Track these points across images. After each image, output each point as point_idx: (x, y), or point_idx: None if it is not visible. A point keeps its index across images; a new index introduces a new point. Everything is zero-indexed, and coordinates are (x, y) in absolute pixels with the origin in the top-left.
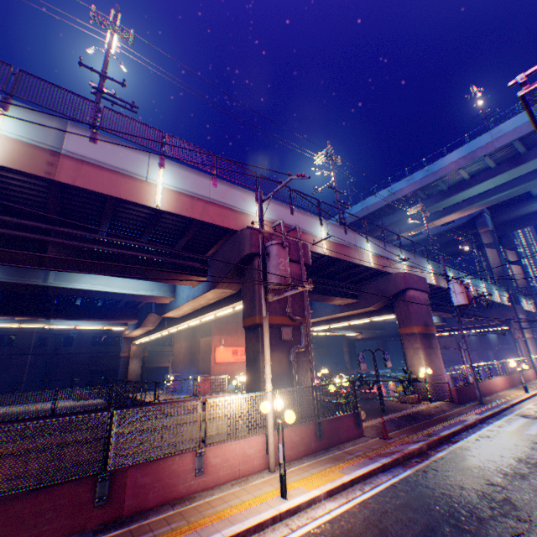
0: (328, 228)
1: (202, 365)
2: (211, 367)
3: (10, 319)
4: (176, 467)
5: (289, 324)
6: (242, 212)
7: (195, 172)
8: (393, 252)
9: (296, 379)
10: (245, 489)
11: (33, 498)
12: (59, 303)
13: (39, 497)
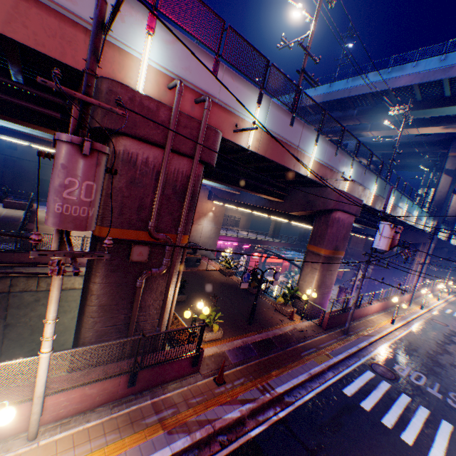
0: (268, 111)
1: None
2: None
3: None
4: None
5: (150, 241)
6: (111, 43)
7: None
8: (343, 162)
9: (137, 308)
10: None
11: None
12: None
13: None
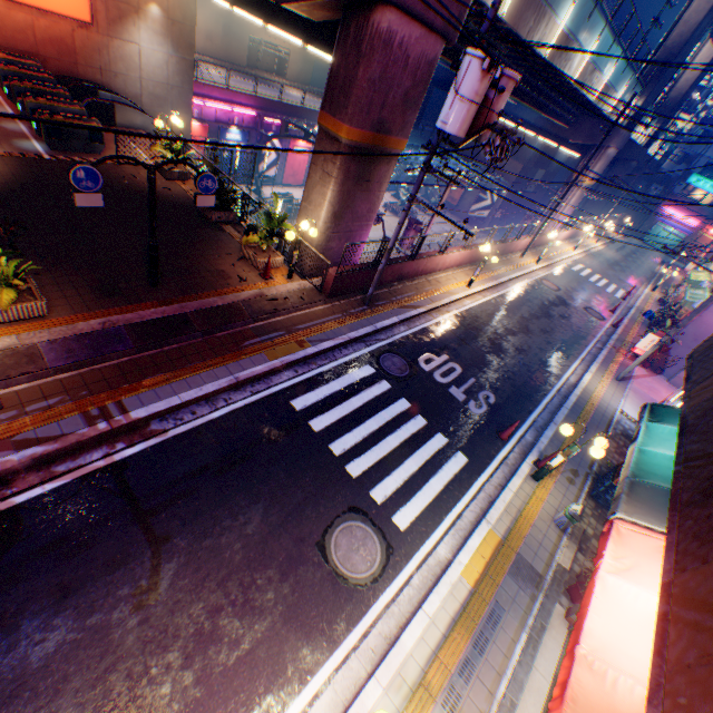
0: None
1: None
2: None
3: None
4: None
5: None
6: None
7: None
8: None
9: None
10: None
11: None
12: None
13: None
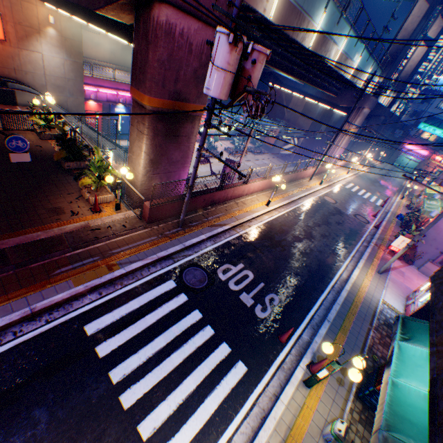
0: None
1: None
2: None
3: None
4: None
5: None
6: None
7: None
8: None
9: None
10: None
11: None
12: None
13: None
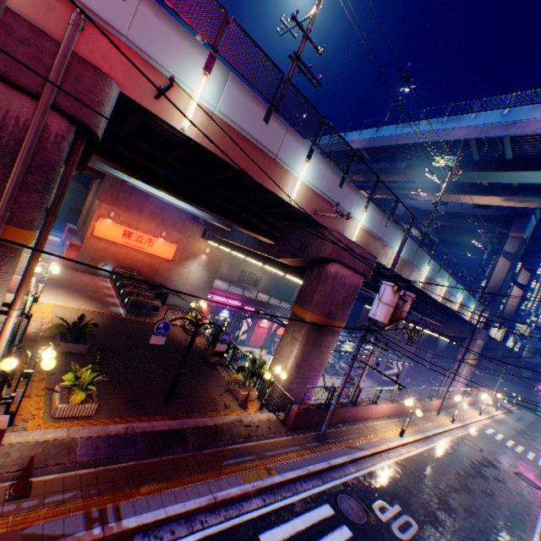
0: (225, 88)
1: (85, 231)
2: (86, 238)
3: None
4: None
5: None
6: None
7: None
8: (352, 199)
9: None
10: None
11: None
12: None
13: None
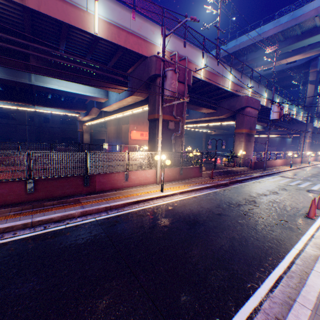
0: (207, 60)
1: (124, 140)
2: (129, 141)
3: (11, 103)
4: (116, 178)
5: (173, 121)
6: (151, 43)
7: (119, 5)
8: (245, 81)
9: (173, 149)
10: (146, 188)
11: (60, 181)
12: (38, 96)
13: (62, 180)
